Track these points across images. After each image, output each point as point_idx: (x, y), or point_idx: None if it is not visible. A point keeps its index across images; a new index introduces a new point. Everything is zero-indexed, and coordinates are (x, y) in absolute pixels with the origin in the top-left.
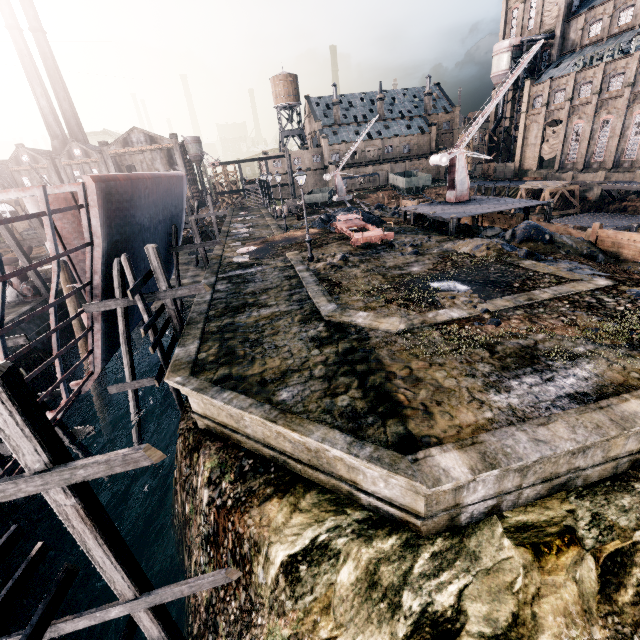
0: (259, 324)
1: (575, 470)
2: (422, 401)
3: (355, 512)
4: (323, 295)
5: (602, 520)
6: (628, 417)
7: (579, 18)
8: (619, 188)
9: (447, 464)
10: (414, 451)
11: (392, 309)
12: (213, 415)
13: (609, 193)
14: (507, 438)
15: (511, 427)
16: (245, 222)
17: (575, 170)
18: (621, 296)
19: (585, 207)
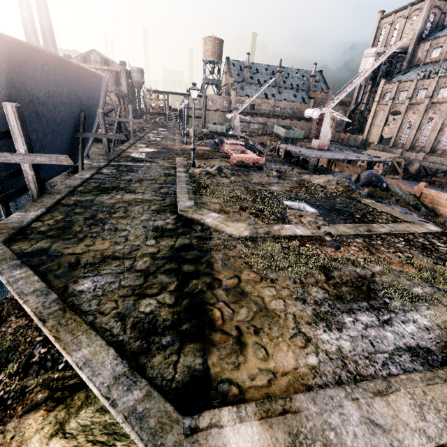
0: (115, 206)
1: None
2: (238, 324)
3: None
4: (187, 192)
5: None
6: None
7: (426, 43)
8: (433, 166)
9: None
10: (201, 406)
11: (243, 216)
12: None
13: (425, 169)
14: (332, 410)
15: (339, 390)
16: (159, 134)
17: (403, 149)
18: None
19: (406, 176)
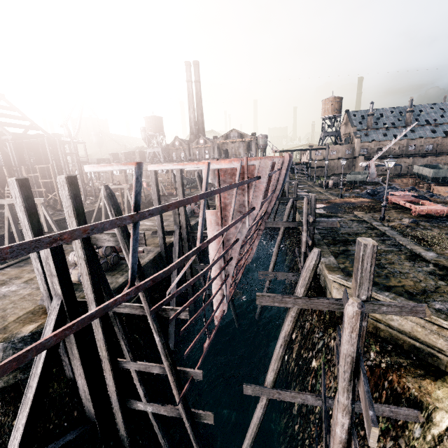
0: None
1: None
2: None
3: None
4: (416, 245)
5: None
6: None
7: None
8: None
9: None
10: None
11: None
12: None
13: None
14: None
15: None
16: (301, 188)
17: None
18: None
19: None
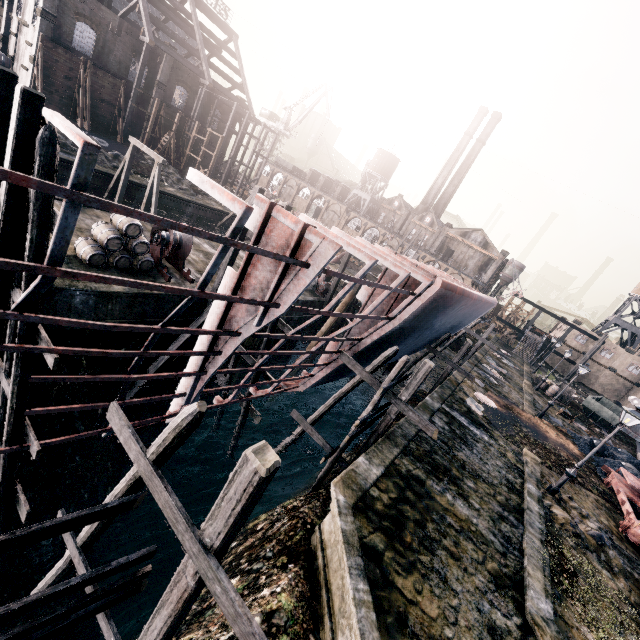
0: (446, 518)
1: None
2: None
3: None
4: (542, 570)
5: None
6: None
7: None
8: None
9: None
10: None
11: None
12: (330, 561)
13: None
14: None
15: None
16: (501, 364)
17: None
18: None
19: None
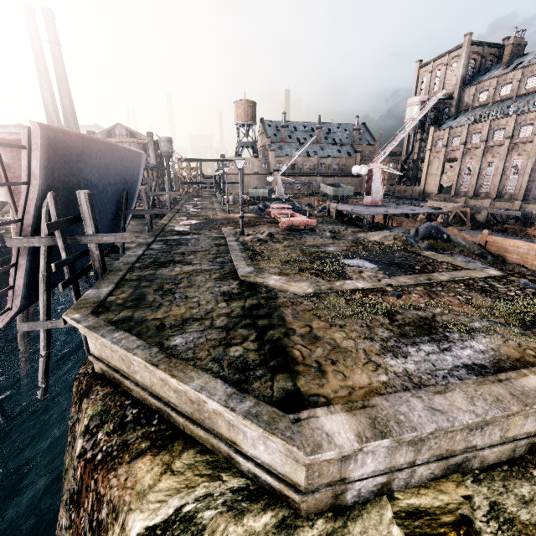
0: (178, 277)
1: (472, 449)
2: (317, 358)
3: (232, 479)
4: (244, 260)
5: (501, 511)
6: (529, 392)
7: (471, 87)
8: (501, 213)
9: (332, 428)
10: (299, 410)
11: (304, 276)
12: (107, 358)
13: (493, 216)
14: (401, 404)
15: (406, 392)
16: (196, 205)
17: (467, 197)
18: (511, 284)
19: (474, 226)
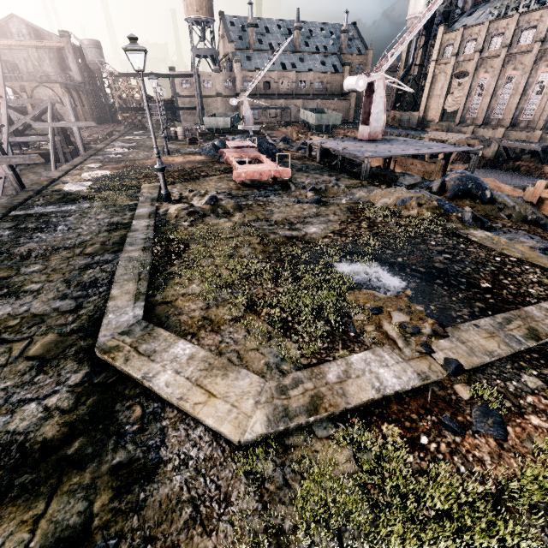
0: None
1: None
2: None
3: None
4: (136, 276)
5: None
6: None
7: None
8: (518, 146)
9: None
10: None
11: (252, 336)
12: None
13: (506, 151)
14: None
15: None
16: (131, 141)
17: (474, 125)
18: None
19: (481, 163)
